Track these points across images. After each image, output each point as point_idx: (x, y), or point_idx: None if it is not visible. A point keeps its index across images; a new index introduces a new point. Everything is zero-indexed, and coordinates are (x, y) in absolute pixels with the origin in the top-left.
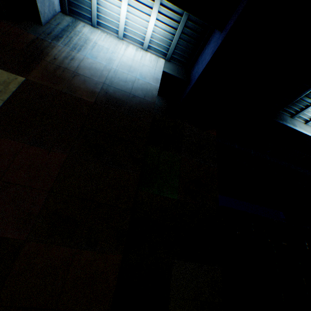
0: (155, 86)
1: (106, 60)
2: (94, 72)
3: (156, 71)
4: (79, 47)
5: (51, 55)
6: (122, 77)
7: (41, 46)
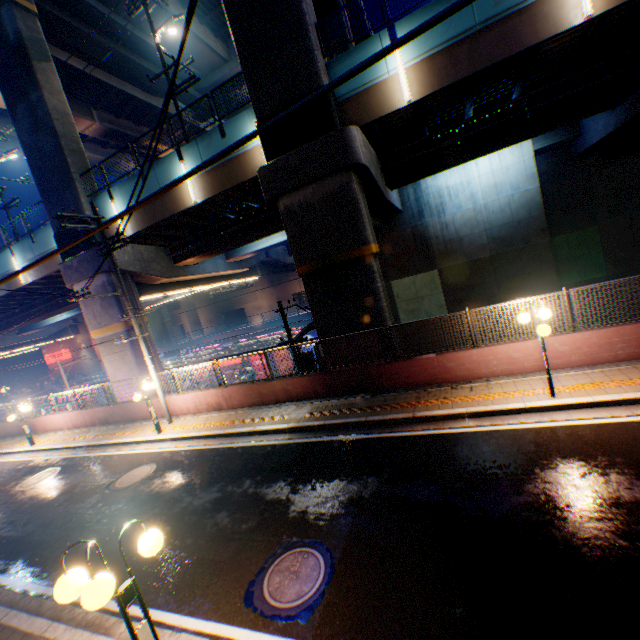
0: (533, 189)
1: (468, 200)
2: (469, 226)
3: (524, 164)
4: (440, 208)
5: (431, 237)
6: (494, 209)
7: (420, 235)
